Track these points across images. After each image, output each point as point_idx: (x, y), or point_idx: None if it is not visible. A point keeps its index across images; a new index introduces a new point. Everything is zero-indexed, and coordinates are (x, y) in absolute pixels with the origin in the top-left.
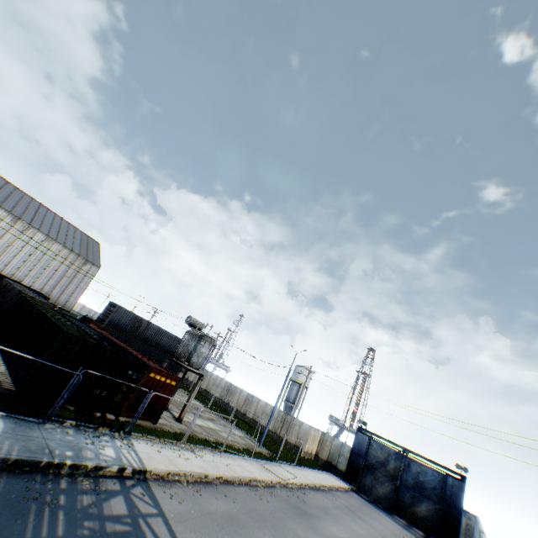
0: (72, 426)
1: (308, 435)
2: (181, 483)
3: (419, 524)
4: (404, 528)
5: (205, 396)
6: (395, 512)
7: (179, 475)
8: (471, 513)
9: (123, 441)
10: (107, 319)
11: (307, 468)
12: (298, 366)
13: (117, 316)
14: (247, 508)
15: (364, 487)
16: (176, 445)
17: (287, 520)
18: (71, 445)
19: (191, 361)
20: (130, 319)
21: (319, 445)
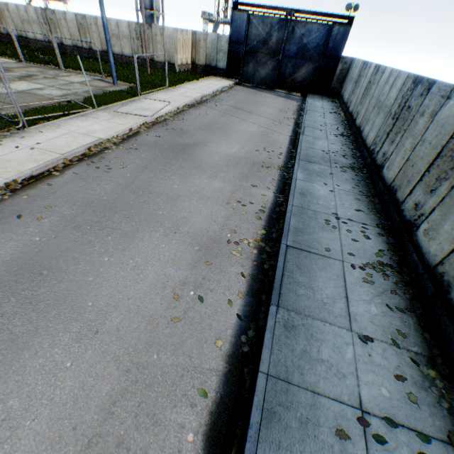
0: None
1: (176, 44)
2: None
3: (298, 89)
4: (287, 99)
5: (28, 47)
6: (277, 88)
7: None
8: (348, 58)
9: None
10: None
11: (184, 85)
12: None
13: None
14: (73, 215)
15: (247, 77)
16: None
17: (156, 183)
18: None
19: None
20: None
21: (194, 52)
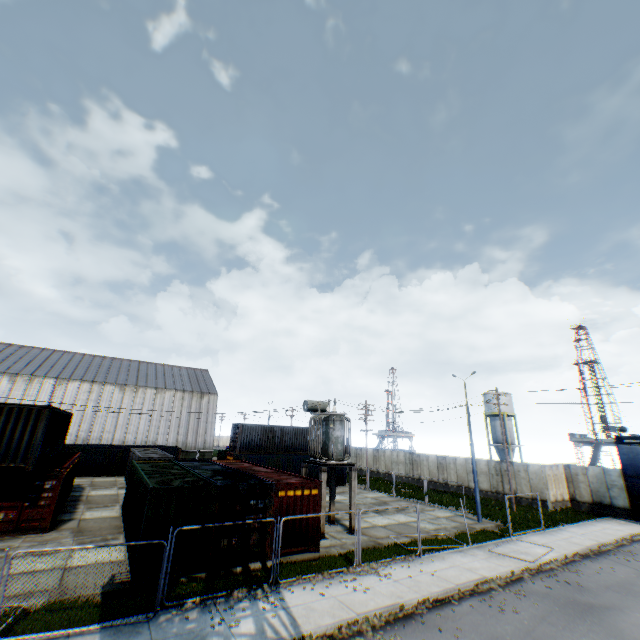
0: (197, 604)
1: (545, 479)
2: (362, 636)
3: None
4: None
5: (389, 480)
6: None
7: (358, 622)
8: None
9: (267, 600)
10: (236, 444)
11: (565, 526)
12: (486, 395)
13: (245, 436)
14: None
15: None
16: (348, 572)
17: (561, 638)
18: (188, 639)
19: (329, 453)
20: (260, 433)
21: (569, 486)
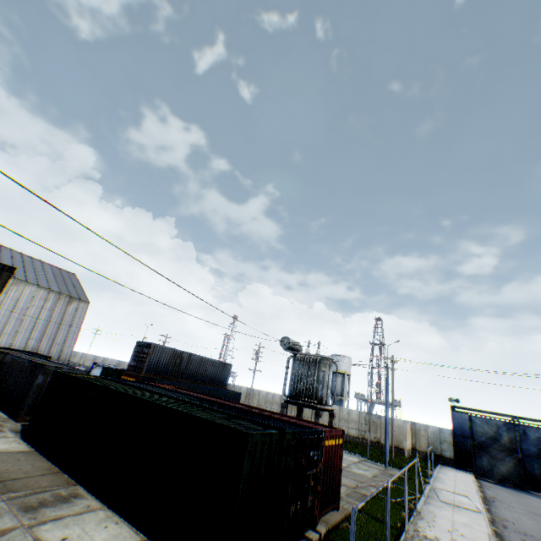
0: None
1: (406, 432)
2: None
3: None
4: None
5: None
6: (528, 487)
7: None
8: None
9: None
10: (143, 365)
11: (436, 473)
12: (336, 356)
13: (154, 358)
14: None
15: (482, 469)
16: (410, 540)
17: None
18: None
19: (319, 396)
20: (169, 357)
21: (413, 438)
